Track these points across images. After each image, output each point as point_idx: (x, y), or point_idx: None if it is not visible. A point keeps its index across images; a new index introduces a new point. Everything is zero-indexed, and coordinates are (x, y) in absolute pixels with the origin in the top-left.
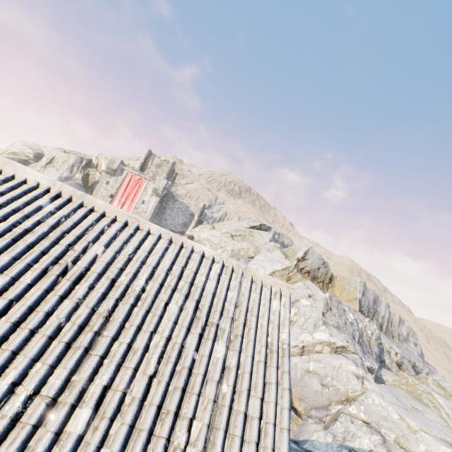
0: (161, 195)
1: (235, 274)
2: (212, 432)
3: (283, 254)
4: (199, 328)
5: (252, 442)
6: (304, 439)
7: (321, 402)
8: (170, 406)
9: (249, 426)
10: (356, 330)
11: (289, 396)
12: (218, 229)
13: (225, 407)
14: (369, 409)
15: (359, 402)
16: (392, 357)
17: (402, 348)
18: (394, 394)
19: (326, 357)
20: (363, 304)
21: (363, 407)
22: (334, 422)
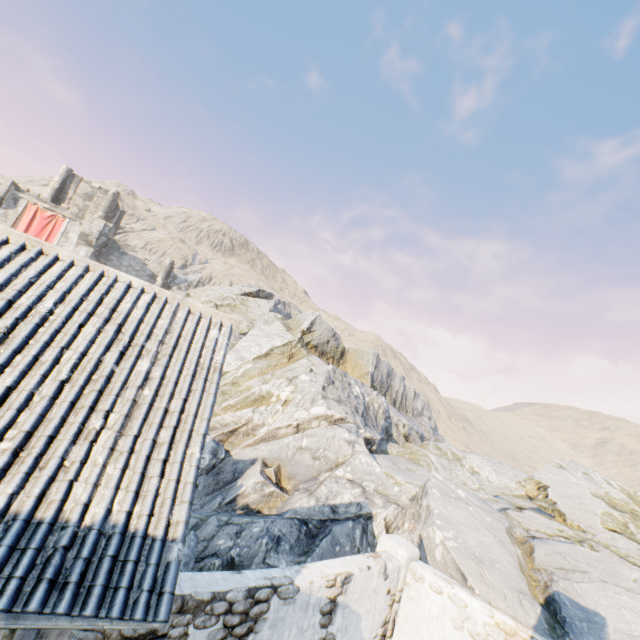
0: (96, 244)
1: (170, 305)
2: (131, 421)
3: (285, 326)
4: (121, 346)
5: (171, 426)
6: (287, 510)
7: (311, 474)
8: (86, 403)
9: (170, 418)
10: (361, 404)
11: (213, 398)
12: (196, 298)
13: (146, 404)
14: (355, 469)
15: (346, 465)
16: (400, 429)
17: (414, 421)
18: (393, 461)
19: (321, 430)
20: (376, 378)
21: (350, 468)
22: (319, 487)
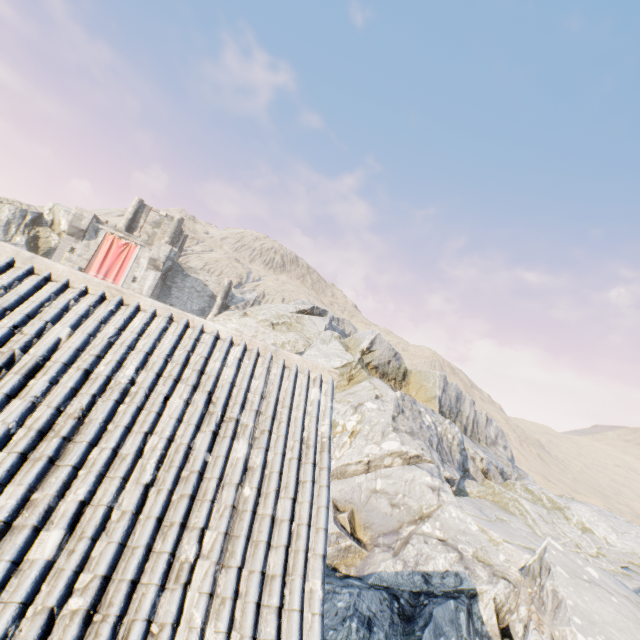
0: (163, 268)
1: (262, 359)
2: (231, 541)
3: (343, 346)
4: (213, 424)
5: (281, 546)
6: (369, 573)
7: (391, 526)
8: (175, 517)
9: (278, 531)
10: (434, 435)
11: (327, 493)
12: (253, 316)
13: (247, 512)
14: (446, 525)
15: (434, 519)
16: (477, 464)
17: (490, 453)
18: (477, 506)
19: (397, 470)
20: (444, 403)
21: (439, 523)
22: (405, 546)
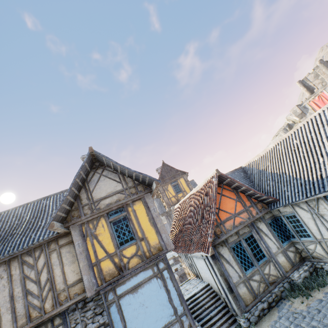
0: None
1: None
2: None
3: None
4: None
5: None
6: None
7: None
8: None
9: None
10: None
11: None
12: None
13: None
14: None
15: None
16: None
17: None
18: None
19: None
20: None
21: None
22: None
